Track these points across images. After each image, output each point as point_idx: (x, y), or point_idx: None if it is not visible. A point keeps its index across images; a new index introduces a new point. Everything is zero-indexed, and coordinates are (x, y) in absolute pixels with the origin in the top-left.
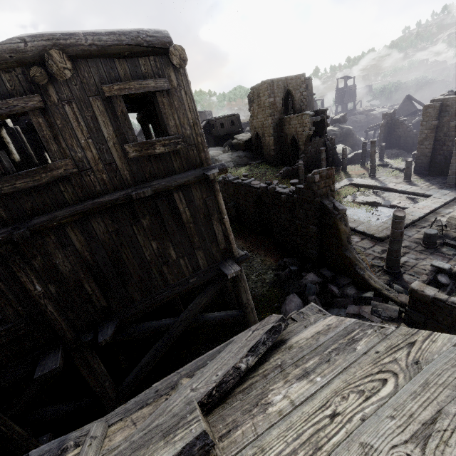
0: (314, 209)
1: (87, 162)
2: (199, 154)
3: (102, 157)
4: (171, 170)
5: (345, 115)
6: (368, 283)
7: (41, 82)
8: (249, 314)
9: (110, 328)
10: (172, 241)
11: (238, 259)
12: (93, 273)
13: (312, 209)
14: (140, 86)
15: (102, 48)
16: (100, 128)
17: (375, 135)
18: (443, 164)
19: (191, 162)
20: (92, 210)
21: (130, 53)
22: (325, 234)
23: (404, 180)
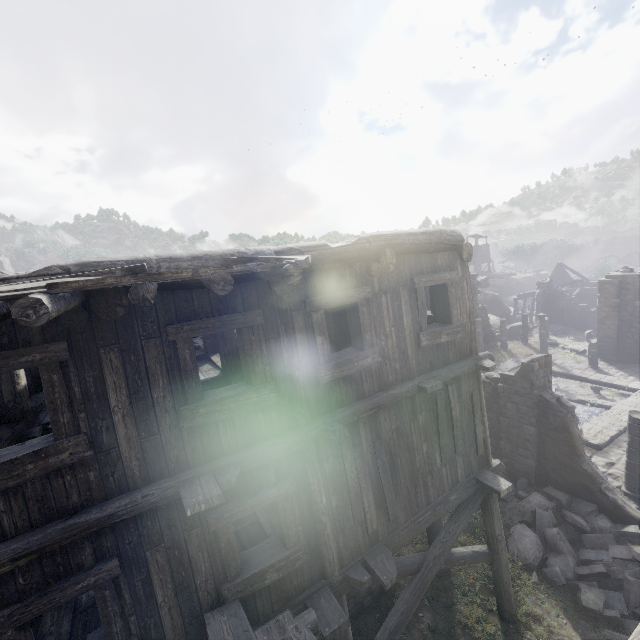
0: (532, 403)
1: (387, 350)
2: (469, 343)
3: (398, 346)
4: (446, 360)
5: (486, 279)
6: (626, 512)
7: (375, 276)
8: (502, 552)
9: (389, 563)
10: (440, 443)
11: (493, 470)
12: (370, 483)
13: (528, 403)
14: (440, 278)
15: (418, 246)
16: (402, 316)
17: (525, 305)
18: (635, 350)
19: (462, 351)
20: (386, 403)
21: (434, 249)
22: (548, 437)
23: (589, 366)
